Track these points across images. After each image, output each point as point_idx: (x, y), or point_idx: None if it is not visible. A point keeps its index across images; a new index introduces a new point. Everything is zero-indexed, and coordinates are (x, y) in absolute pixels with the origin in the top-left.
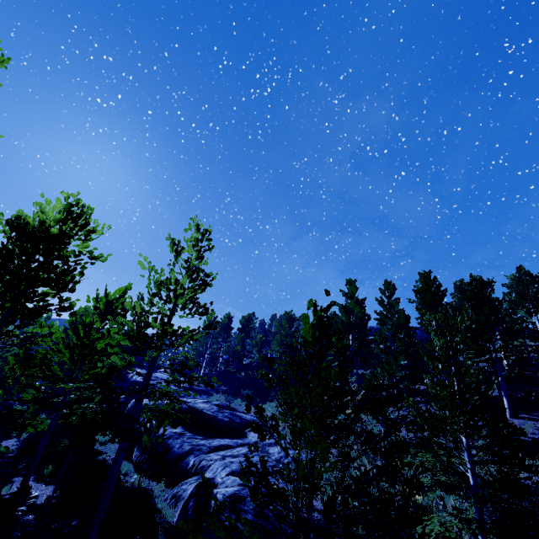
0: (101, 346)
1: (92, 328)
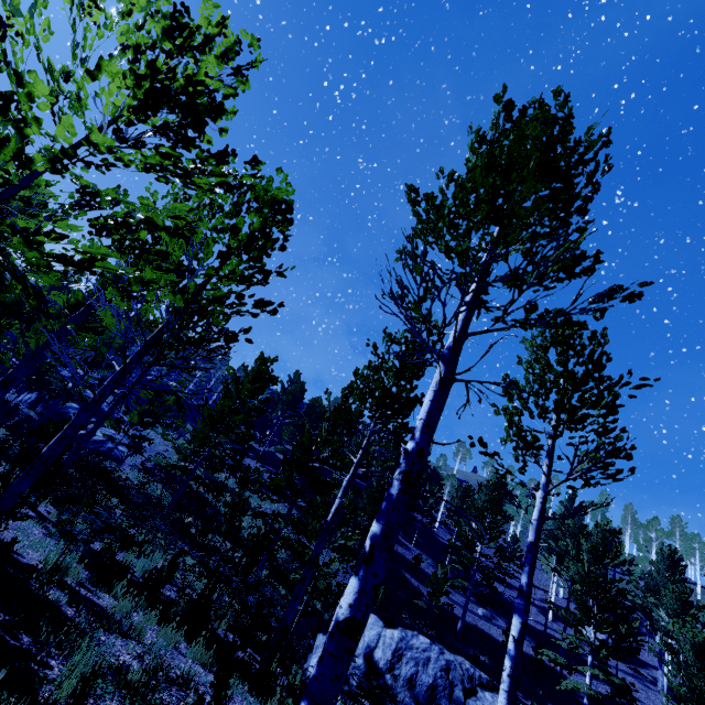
0: None
1: None
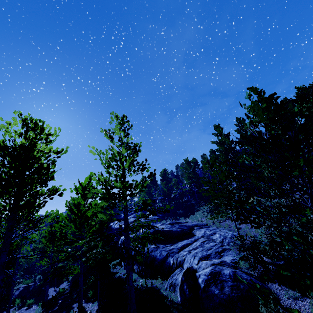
0: (90, 214)
1: (80, 206)
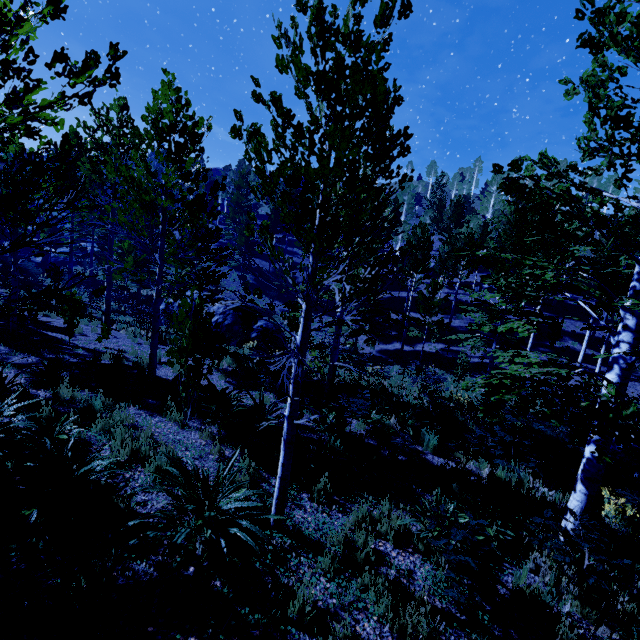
0: None
1: None
